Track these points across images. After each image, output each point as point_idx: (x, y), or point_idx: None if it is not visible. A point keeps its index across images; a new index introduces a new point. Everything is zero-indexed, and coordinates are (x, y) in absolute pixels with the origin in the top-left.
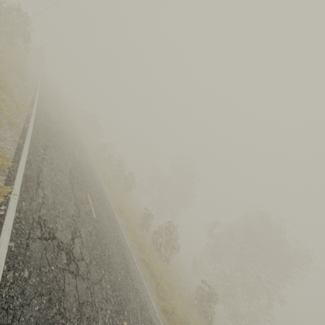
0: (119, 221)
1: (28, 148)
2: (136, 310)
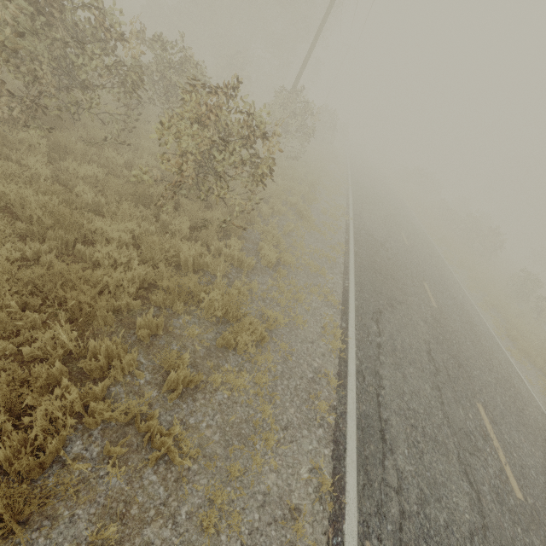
0: (452, 268)
1: (351, 204)
2: (443, 292)
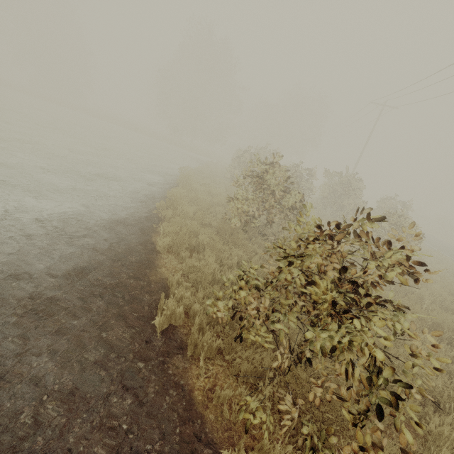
0: None
1: None
2: None
